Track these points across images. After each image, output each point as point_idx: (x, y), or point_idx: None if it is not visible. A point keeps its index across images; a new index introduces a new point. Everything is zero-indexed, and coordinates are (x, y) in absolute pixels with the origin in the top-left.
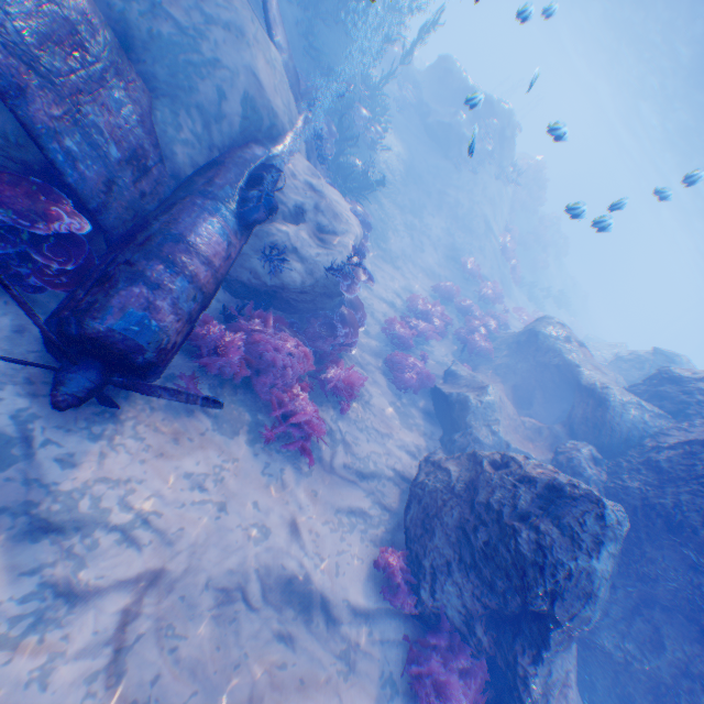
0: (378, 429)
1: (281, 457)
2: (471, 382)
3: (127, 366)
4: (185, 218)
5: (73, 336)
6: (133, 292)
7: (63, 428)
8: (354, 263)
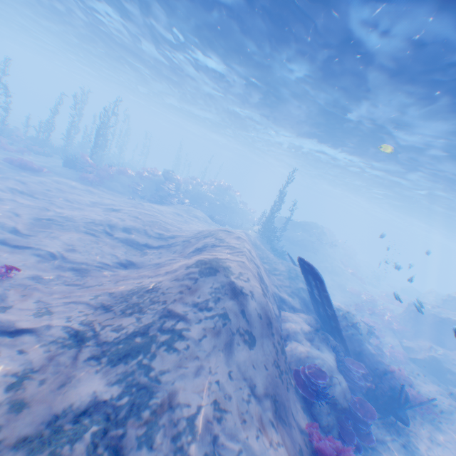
0: (425, 389)
1: (428, 418)
2: (421, 347)
3: (402, 401)
4: (361, 344)
5: (393, 397)
6: (388, 375)
7: (401, 435)
8: (370, 325)
